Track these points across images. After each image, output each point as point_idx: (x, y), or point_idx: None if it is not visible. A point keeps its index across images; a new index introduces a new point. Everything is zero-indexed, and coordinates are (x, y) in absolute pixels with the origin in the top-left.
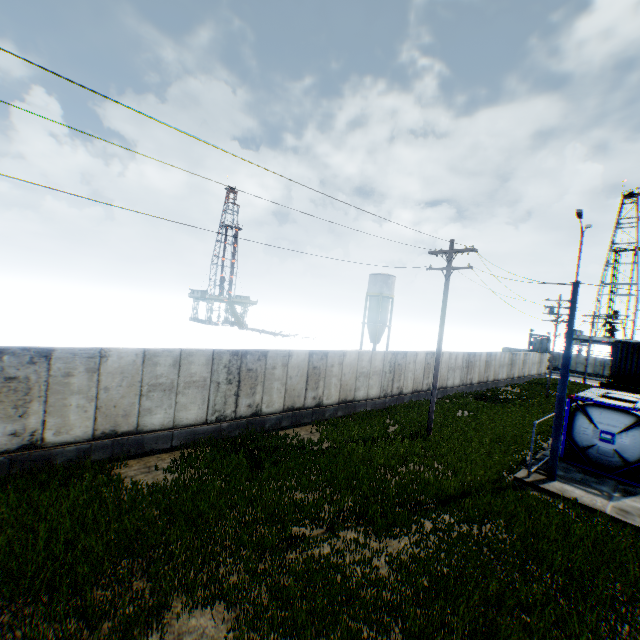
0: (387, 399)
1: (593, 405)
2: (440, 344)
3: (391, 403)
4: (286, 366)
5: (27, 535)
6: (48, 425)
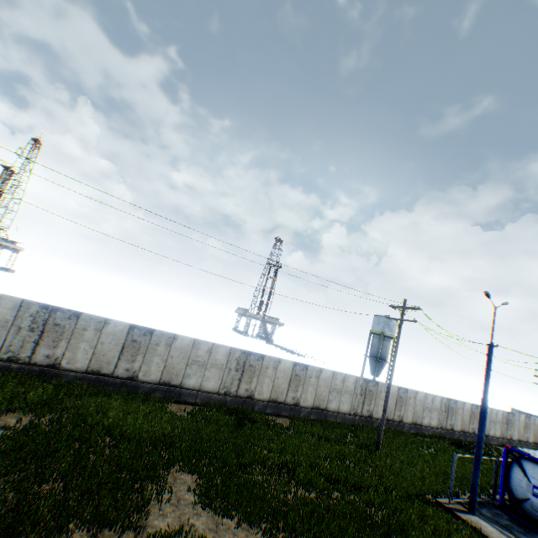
0: (356, 417)
1: (527, 458)
2: (391, 376)
3: (360, 422)
4: (276, 369)
5: (124, 416)
6: (141, 369)
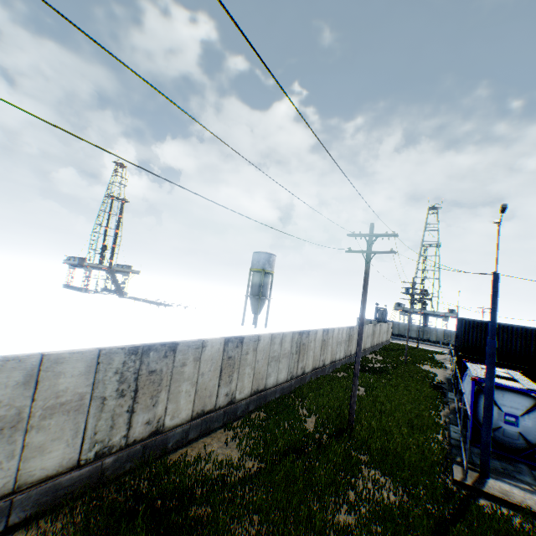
0: (293, 381)
1: (495, 387)
2: (362, 329)
3: (296, 385)
4: (198, 360)
5: None
6: None
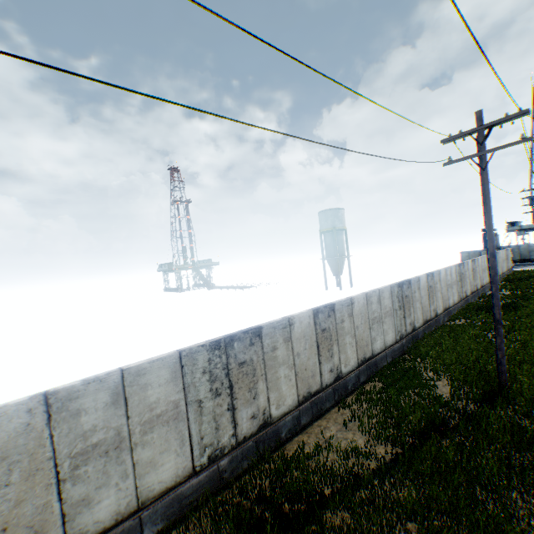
0: (403, 341)
1: None
2: (493, 261)
3: (408, 344)
4: (289, 340)
5: None
6: None
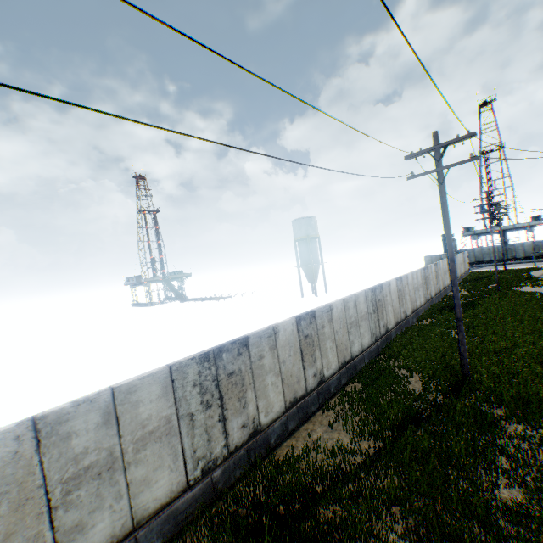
0: (378, 342)
1: None
2: (453, 265)
3: (382, 345)
4: (274, 348)
5: None
6: None
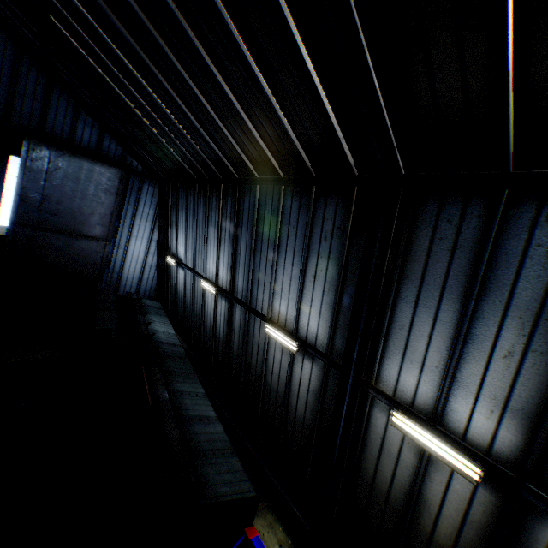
0: None
1: None
2: None
3: None
4: None
5: None
6: None
